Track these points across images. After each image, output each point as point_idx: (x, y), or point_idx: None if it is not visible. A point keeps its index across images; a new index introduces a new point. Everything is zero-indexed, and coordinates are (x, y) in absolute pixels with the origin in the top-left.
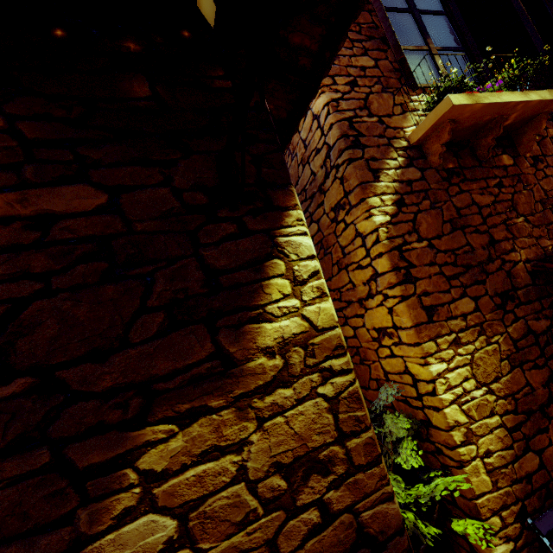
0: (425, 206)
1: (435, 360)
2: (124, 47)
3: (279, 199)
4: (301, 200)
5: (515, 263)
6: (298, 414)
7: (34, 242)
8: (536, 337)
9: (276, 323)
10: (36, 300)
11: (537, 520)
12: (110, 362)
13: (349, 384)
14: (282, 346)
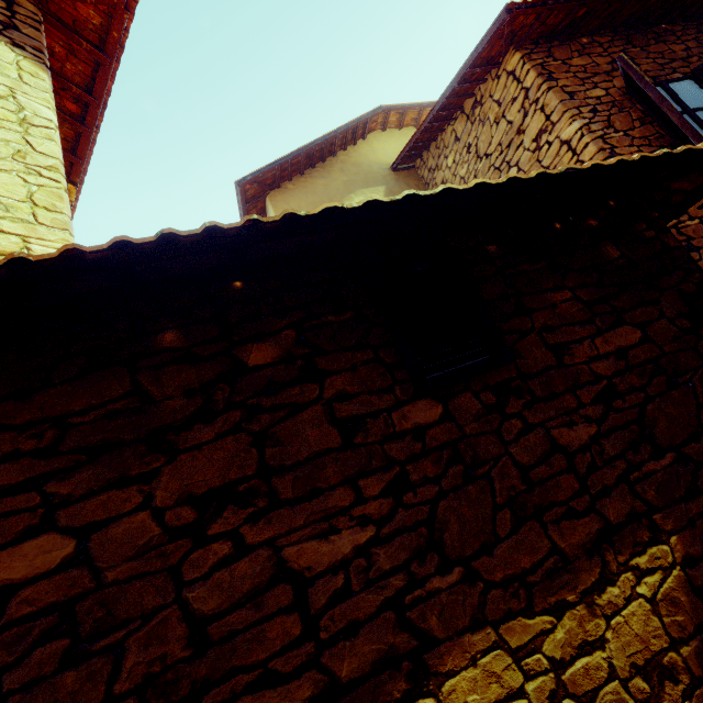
0: None
1: None
2: (589, 225)
3: None
4: None
5: None
6: None
7: (625, 367)
8: None
9: None
10: (646, 404)
11: None
12: (702, 442)
13: None
14: None
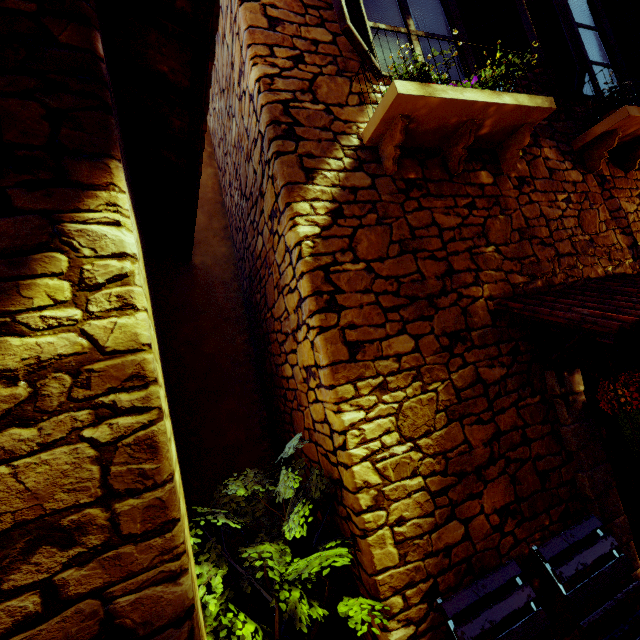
0: (370, 221)
1: (350, 407)
2: None
3: (82, 172)
4: (251, 207)
5: (475, 299)
6: (39, 463)
7: None
8: (485, 387)
9: (32, 338)
10: None
11: (447, 600)
12: None
13: (141, 426)
14: (35, 370)
